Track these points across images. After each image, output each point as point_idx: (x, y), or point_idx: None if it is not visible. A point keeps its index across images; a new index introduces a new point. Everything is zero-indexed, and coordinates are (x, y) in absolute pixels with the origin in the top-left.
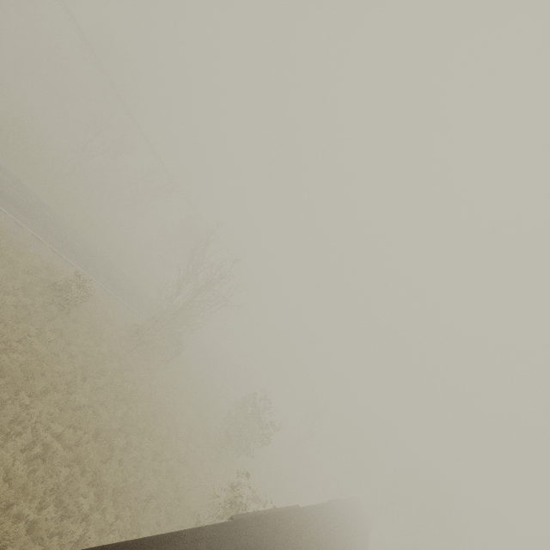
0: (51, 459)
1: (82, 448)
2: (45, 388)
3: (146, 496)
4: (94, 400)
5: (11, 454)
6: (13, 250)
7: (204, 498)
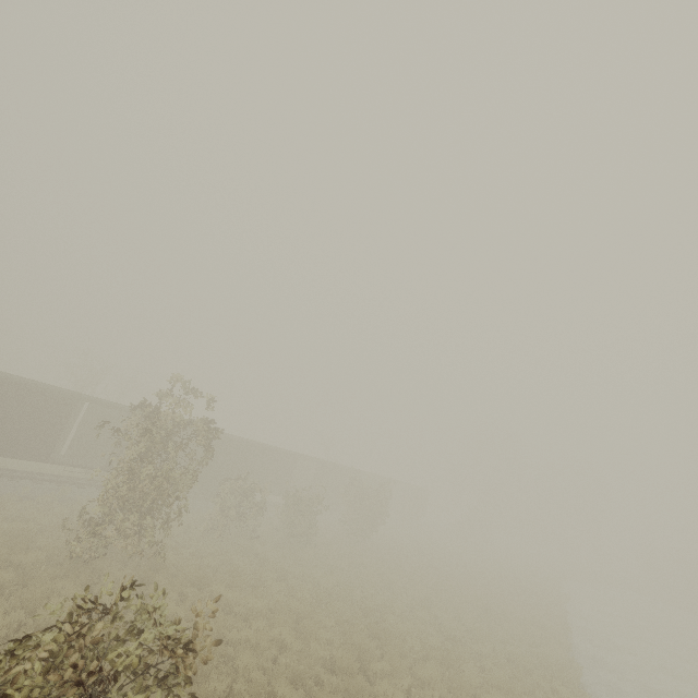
0: None
1: None
2: None
3: None
4: None
5: None
6: None
7: None
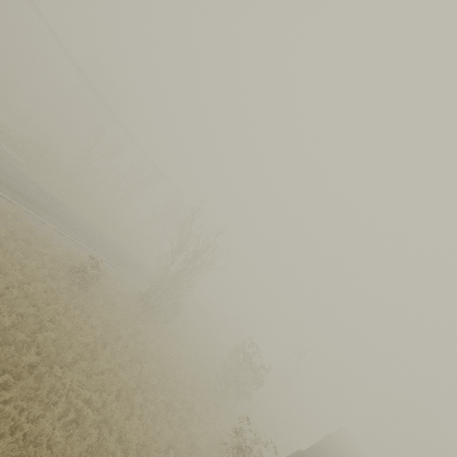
0: (83, 423)
1: (108, 408)
2: (74, 358)
3: (164, 446)
4: (113, 364)
5: (51, 422)
6: (40, 244)
7: (213, 441)
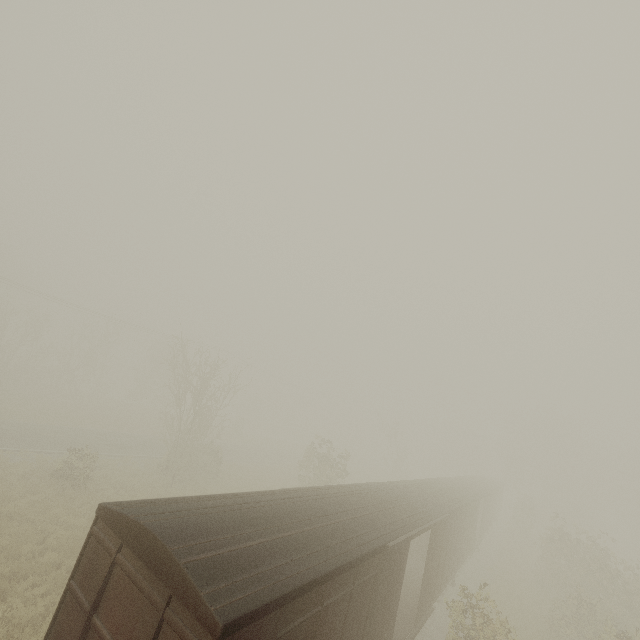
0: None
1: None
2: None
3: None
4: None
5: None
6: None
7: None
